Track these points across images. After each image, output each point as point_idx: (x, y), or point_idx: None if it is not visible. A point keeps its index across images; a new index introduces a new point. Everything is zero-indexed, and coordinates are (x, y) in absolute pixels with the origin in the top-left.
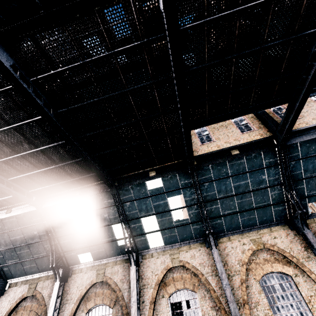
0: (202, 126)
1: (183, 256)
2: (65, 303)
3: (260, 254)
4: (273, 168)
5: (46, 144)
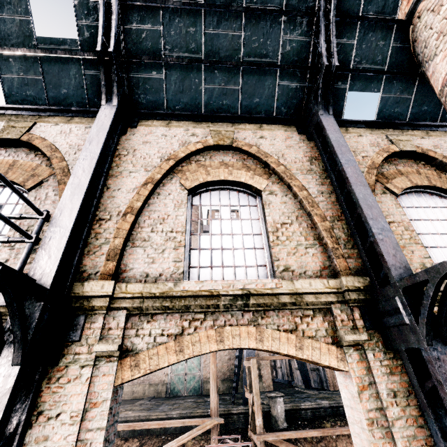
0: None
1: (43, 129)
2: None
3: (218, 156)
4: None
5: None
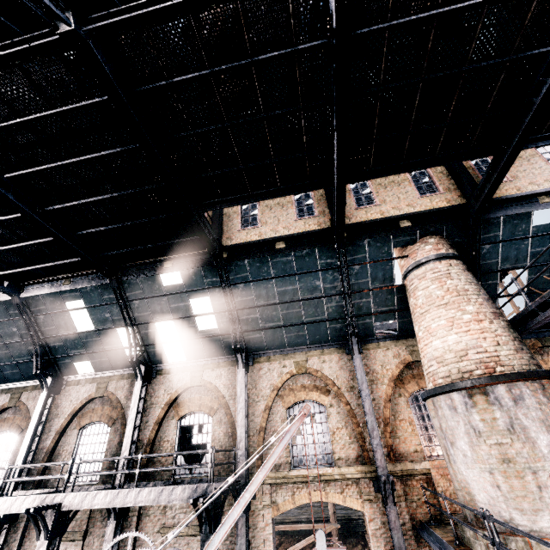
0: (216, 208)
1: (208, 374)
2: (54, 418)
3: (300, 380)
4: (331, 272)
5: (4, 214)
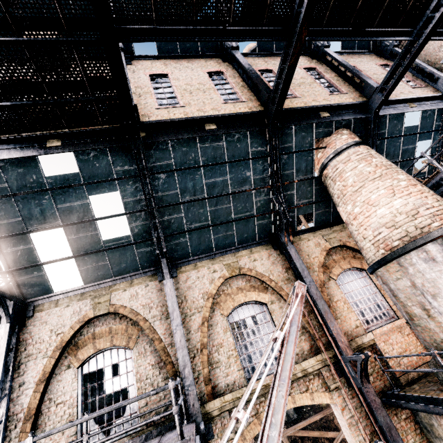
0: (145, 39)
1: (118, 297)
2: None
3: (234, 282)
4: (261, 162)
5: None
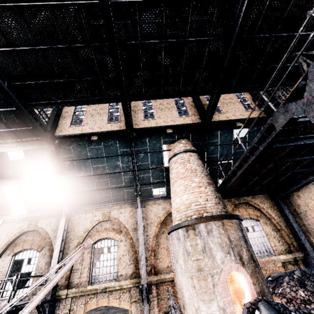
0: (42, 107)
1: (41, 222)
2: None
3: (104, 224)
4: (126, 157)
5: None
